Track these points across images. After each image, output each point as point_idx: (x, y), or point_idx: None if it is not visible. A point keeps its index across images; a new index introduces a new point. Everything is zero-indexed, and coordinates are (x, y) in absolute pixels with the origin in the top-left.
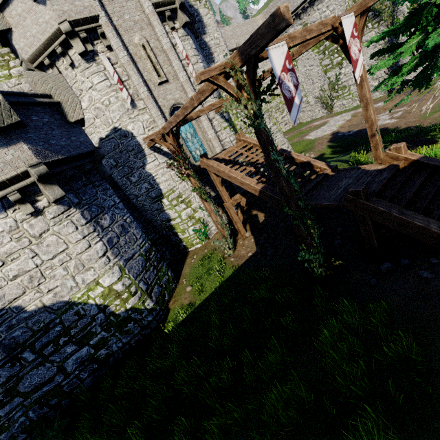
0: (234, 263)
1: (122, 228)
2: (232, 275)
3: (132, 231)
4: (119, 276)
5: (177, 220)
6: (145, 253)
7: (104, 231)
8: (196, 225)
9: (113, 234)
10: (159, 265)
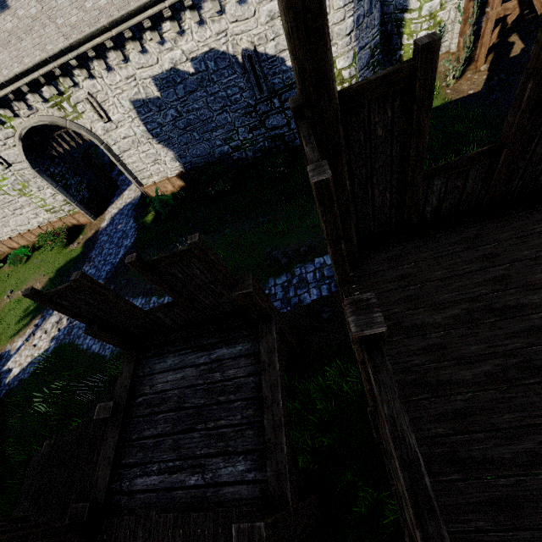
0: (448, 96)
1: (370, 6)
2: (440, 106)
3: (374, 13)
4: (350, 63)
5: (413, 14)
6: (373, 47)
7: (358, 4)
8: (431, 32)
9: (362, 11)
10: (376, 68)
